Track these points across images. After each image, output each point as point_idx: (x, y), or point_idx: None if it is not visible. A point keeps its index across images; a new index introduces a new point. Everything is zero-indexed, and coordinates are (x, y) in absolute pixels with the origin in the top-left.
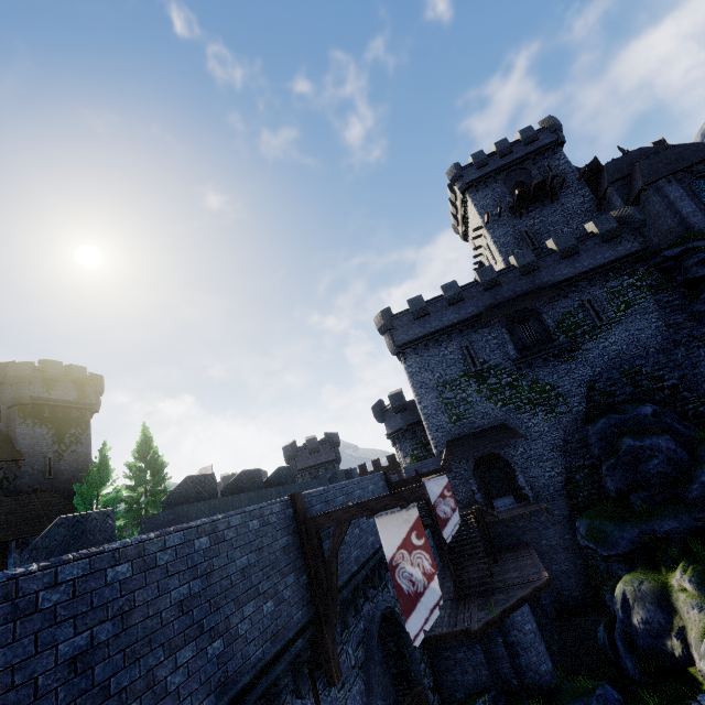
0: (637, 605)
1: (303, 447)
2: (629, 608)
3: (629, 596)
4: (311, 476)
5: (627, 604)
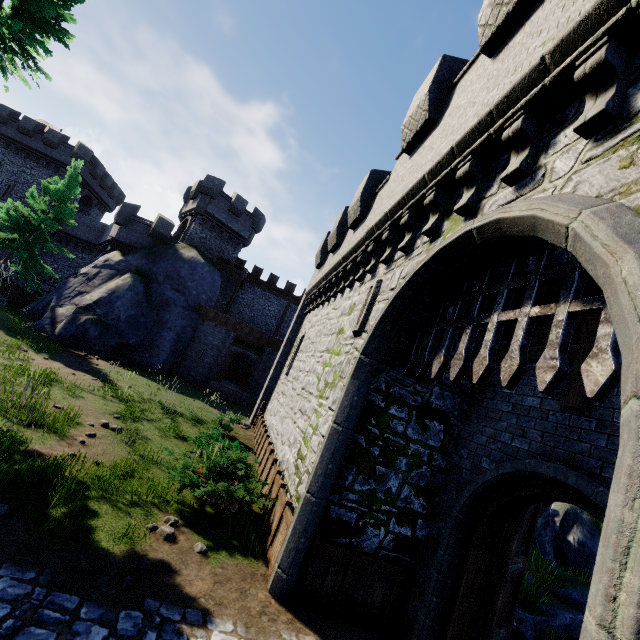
0: (577, 527)
1: (228, 197)
2: (567, 526)
3: (572, 516)
4: (212, 229)
5: (566, 521)
